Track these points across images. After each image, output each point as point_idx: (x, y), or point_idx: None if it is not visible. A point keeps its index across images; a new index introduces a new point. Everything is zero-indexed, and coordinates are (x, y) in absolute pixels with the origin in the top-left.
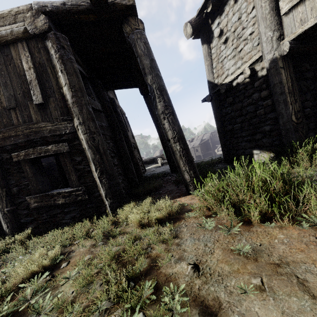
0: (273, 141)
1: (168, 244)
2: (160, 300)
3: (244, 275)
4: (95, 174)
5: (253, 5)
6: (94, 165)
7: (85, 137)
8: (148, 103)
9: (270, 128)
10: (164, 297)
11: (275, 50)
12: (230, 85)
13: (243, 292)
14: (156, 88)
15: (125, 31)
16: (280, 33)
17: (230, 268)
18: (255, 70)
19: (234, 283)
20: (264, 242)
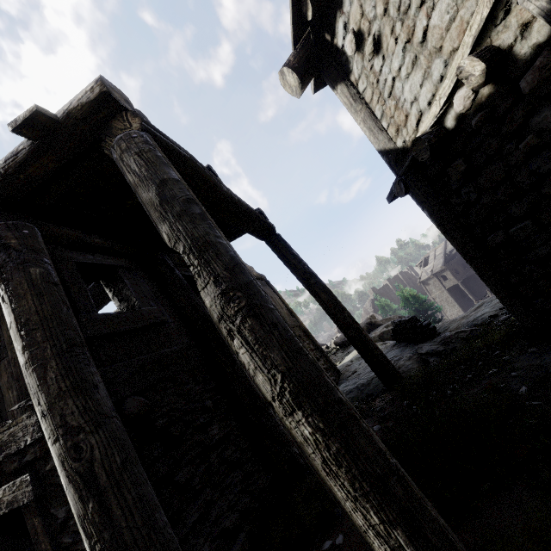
0: None
1: None
2: None
3: None
4: None
5: None
6: (87, 536)
7: (57, 451)
8: (278, 252)
9: None
10: None
11: None
12: (437, 133)
13: None
14: (187, 252)
15: (108, 154)
16: None
17: None
18: (497, 48)
19: None
20: None
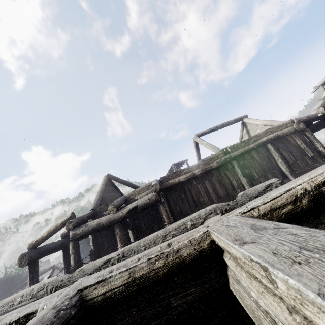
0: None
1: None
2: None
3: None
4: None
5: None
6: None
7: None
8: None
9: None
10: None
11: None
12: None
13: None
14: None
15: None
16: None
17: None
18: None
19: None
20: None
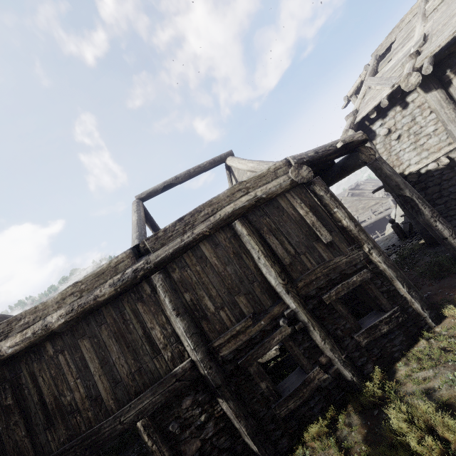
0: None
1: None
2: None
3: None
4: (404, 290)
5: (430, 111)
6: (400, 282)
7: (381, 259)
8: None
9: None
10: None
11: None
12: (419, 173)
13: None
14: (417, 198)
15: (362, 159)
16: None
17: None
18: (450, 157)
19: None
20: None
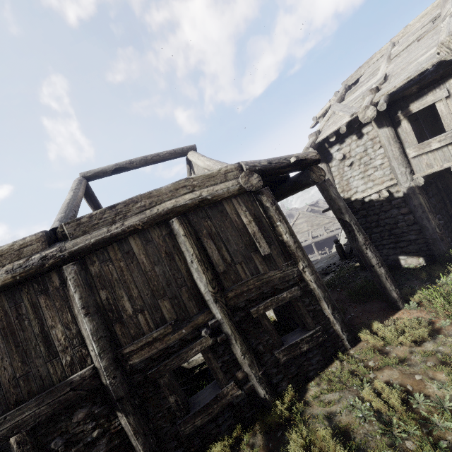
0: (419, 248)
1: None
2: None
3: None
4: (329, 311)
5: (380, 145)
6: (326, 302)
7: (313, 278)
8: None
9: (415, 237)
10: None
11: (410, 181)
12: (363, 201)
13: None
14: (354, 224)
15: (312, 178)
16: (410, 169)
17: None
18: (390, 191)
19: None
20: None
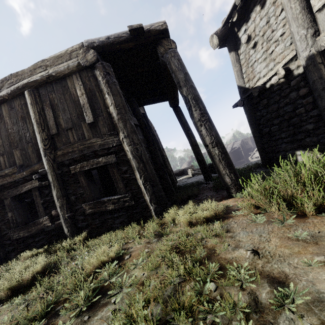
0: (318, 140)
1: (221, 237)
2: (227, 275)
3: (306, 255)
4: (140, 181)
5: (281, 8)
6: (139, 173)
7: (130, 148)
8: (178, 115)
9: (314, 126)
10: (231, 272)
11: (311, 47)
12: (263, 87)
13: (307, 267)
14: (192, 99)
15: (159, 52)
16: (314, 30)
17: (290, 251)
18: (290, 69)
19: (296, 261)
20: (323, 230)
